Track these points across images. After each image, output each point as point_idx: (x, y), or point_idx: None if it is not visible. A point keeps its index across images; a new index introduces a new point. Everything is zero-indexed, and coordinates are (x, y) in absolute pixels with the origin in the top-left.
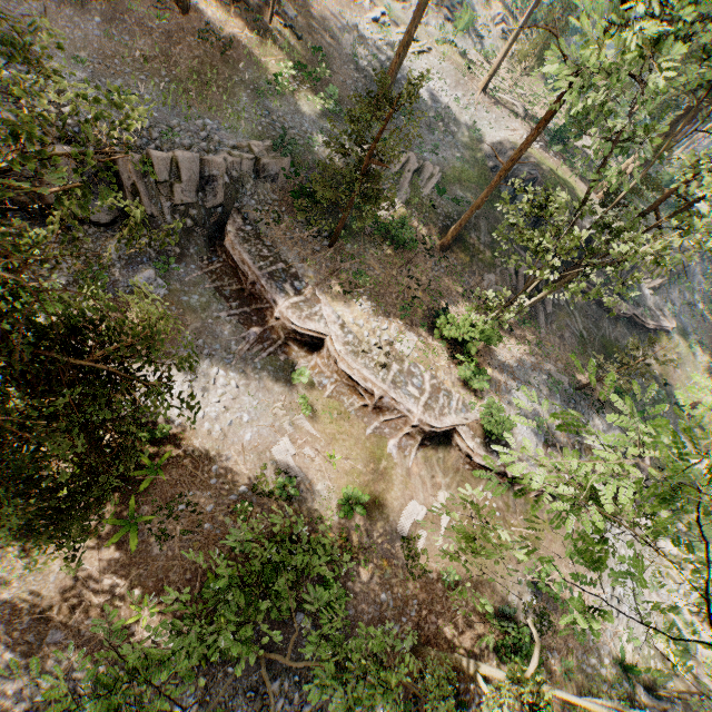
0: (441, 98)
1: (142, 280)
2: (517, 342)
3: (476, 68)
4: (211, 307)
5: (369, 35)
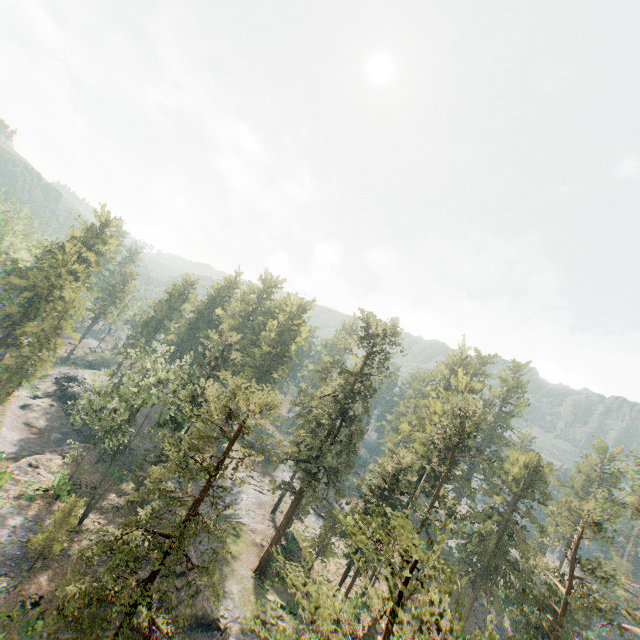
0: (242, 501)
1: (56, 435)
2: (68, 535)
3: (295, 519)
4: (50, 447)
5: (240, 475)
